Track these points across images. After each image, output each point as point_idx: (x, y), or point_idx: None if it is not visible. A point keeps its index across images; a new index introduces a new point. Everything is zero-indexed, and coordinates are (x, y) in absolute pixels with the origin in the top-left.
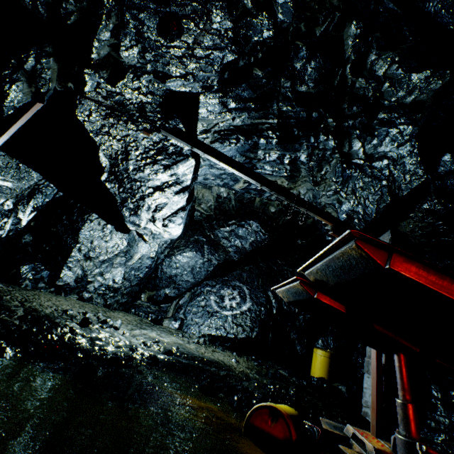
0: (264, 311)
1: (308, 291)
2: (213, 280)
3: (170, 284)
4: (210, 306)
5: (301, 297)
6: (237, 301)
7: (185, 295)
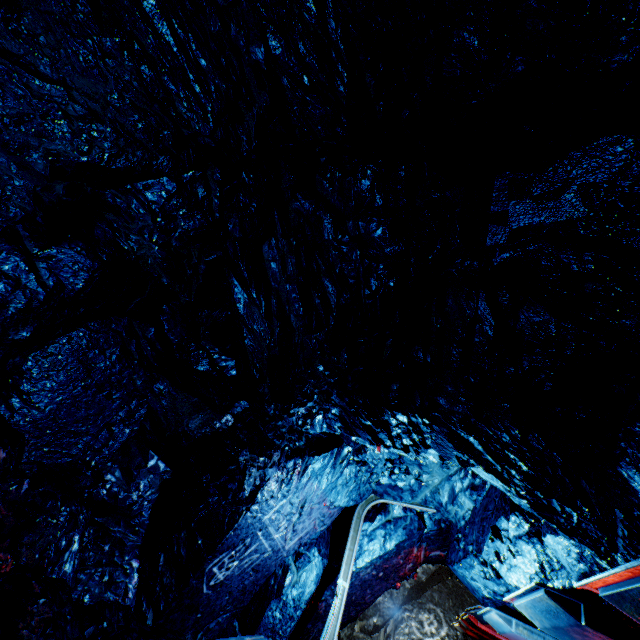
0: (460, 635)
1: (462, 628)
2: (409, 603)
3: (376, 611)
4: (413, 633)
5: (463, 631)
6: (435, 626)
7: (389, 622)
